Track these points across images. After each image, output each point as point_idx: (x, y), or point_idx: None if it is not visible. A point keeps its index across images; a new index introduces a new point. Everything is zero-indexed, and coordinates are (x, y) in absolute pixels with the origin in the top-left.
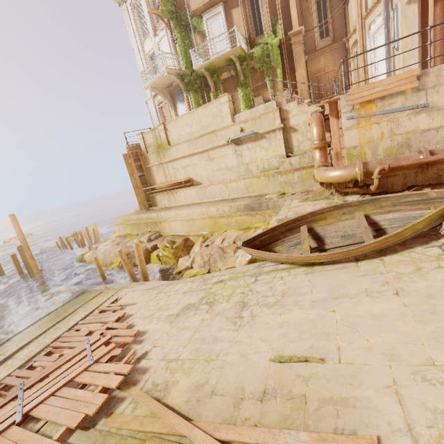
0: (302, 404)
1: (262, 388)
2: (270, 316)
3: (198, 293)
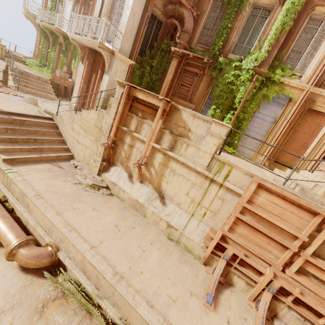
0: None
1: None
2: None
3: None
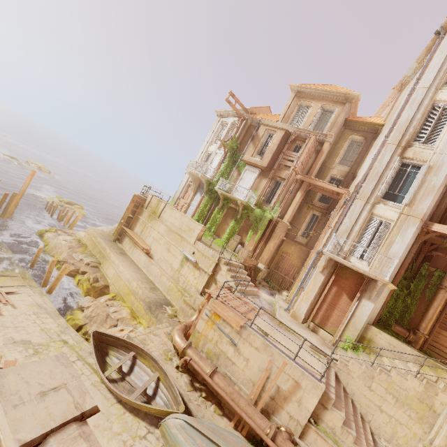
0: None
1: None
2: None
3: (45, 338)
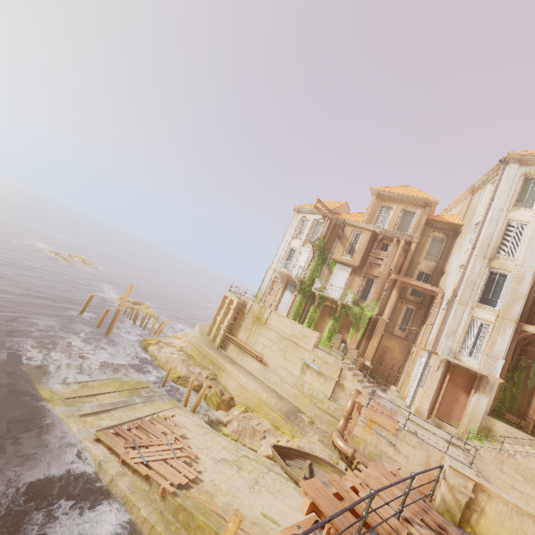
0: (266, 533)
1: (254, 520)
2: (268, 497)
3: (232, 455)
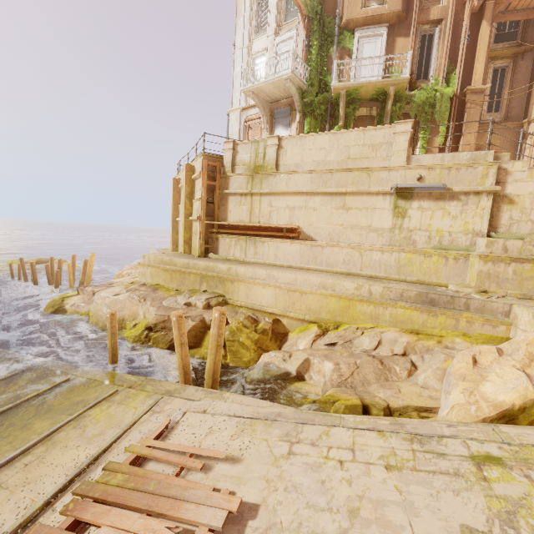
0: None
1: None
2: None
3: (452, 486)
